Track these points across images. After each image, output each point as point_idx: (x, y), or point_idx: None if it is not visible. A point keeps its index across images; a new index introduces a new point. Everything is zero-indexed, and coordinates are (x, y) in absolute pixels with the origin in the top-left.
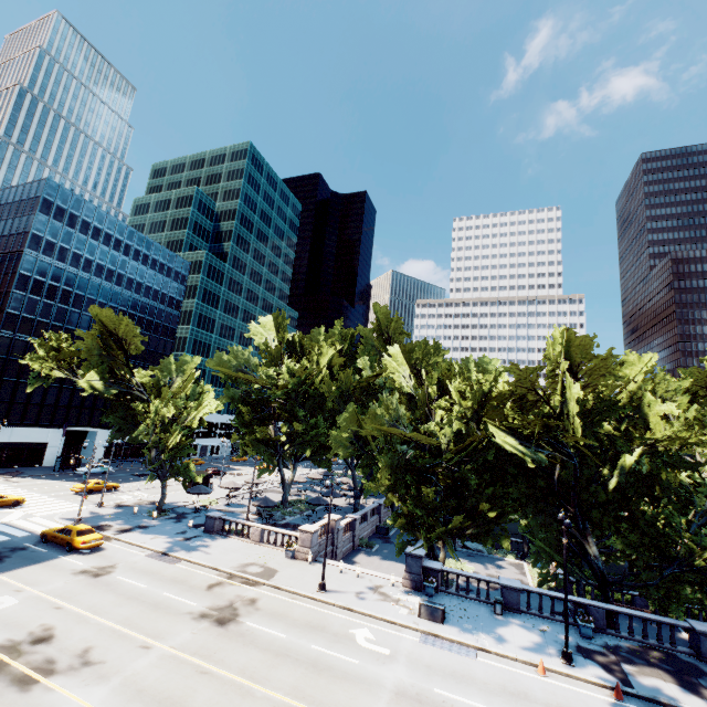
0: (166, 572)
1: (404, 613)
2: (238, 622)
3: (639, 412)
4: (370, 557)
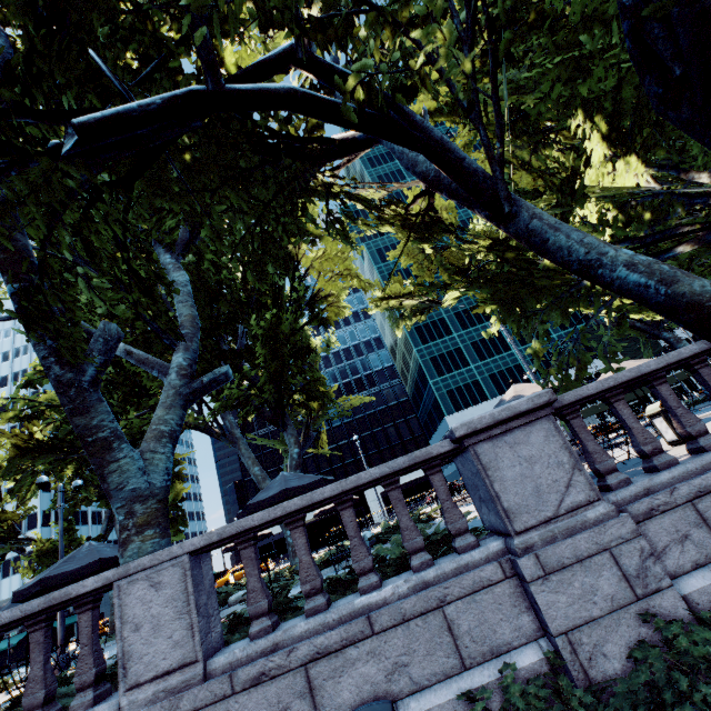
0: None
1: None
2: None
3: None
4: None
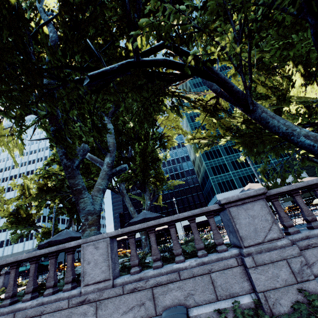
0: None
1: None
2: None
3: None
4: None
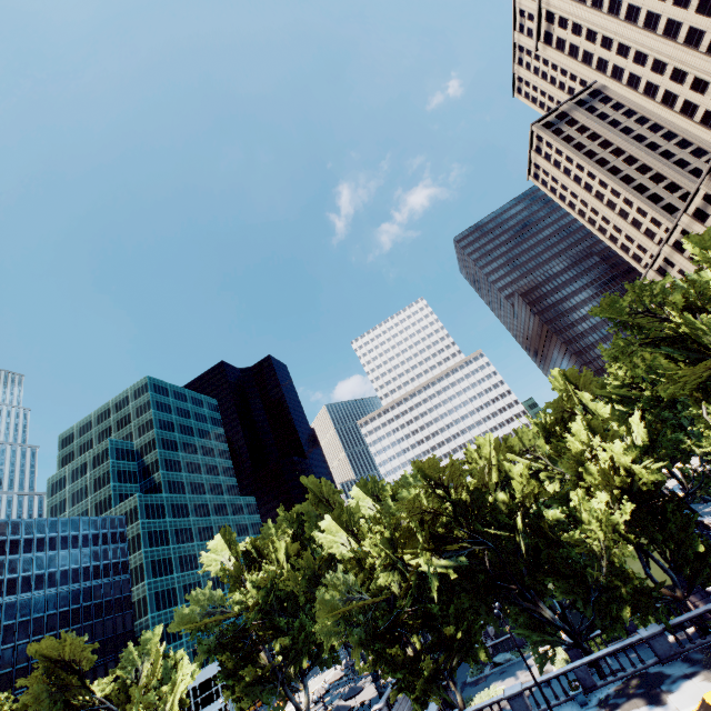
0: None
1: None
2: None
3: (509, 478)
4: None
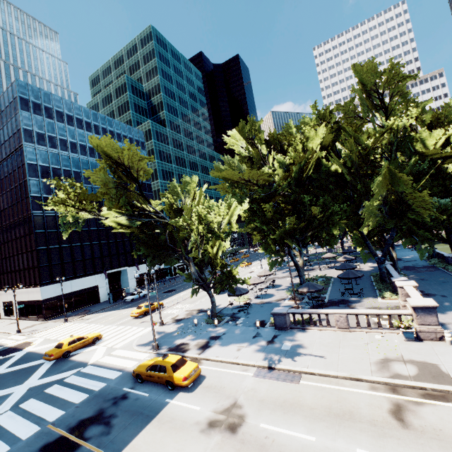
0: (306, 400)
1: None
2: None
3: None
4: (445, 314)
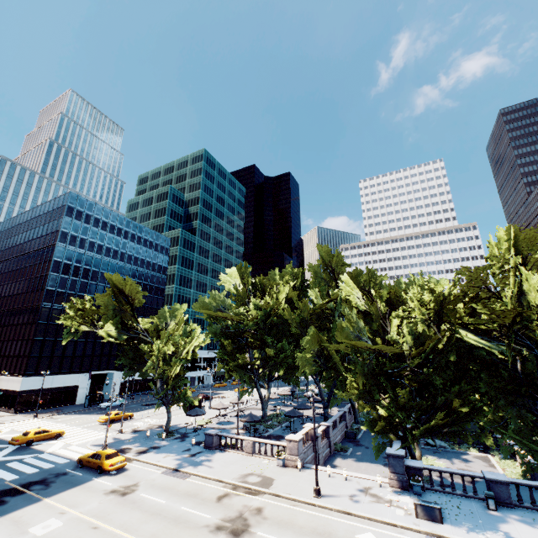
0: (180, 487)
1: (401, 514)
2: (250, 533)
3: None
4: (347, 460)
